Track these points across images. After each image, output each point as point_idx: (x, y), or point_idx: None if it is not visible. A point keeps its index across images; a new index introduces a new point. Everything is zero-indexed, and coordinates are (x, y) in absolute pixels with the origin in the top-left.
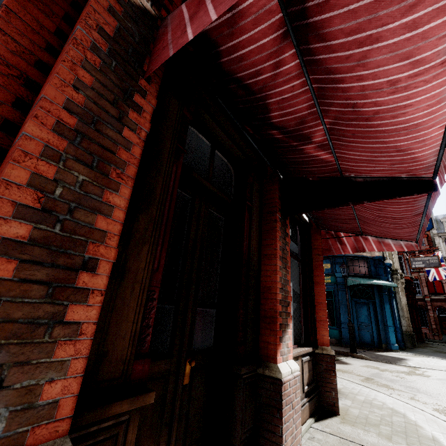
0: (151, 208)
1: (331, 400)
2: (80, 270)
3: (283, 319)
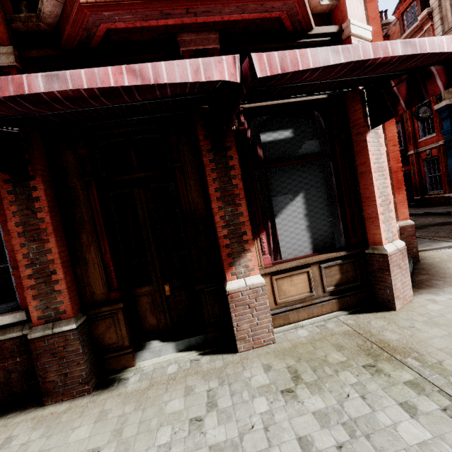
0: (86, 228)
1: (385, 297)
2: (52, 275)
3: (235, 248)
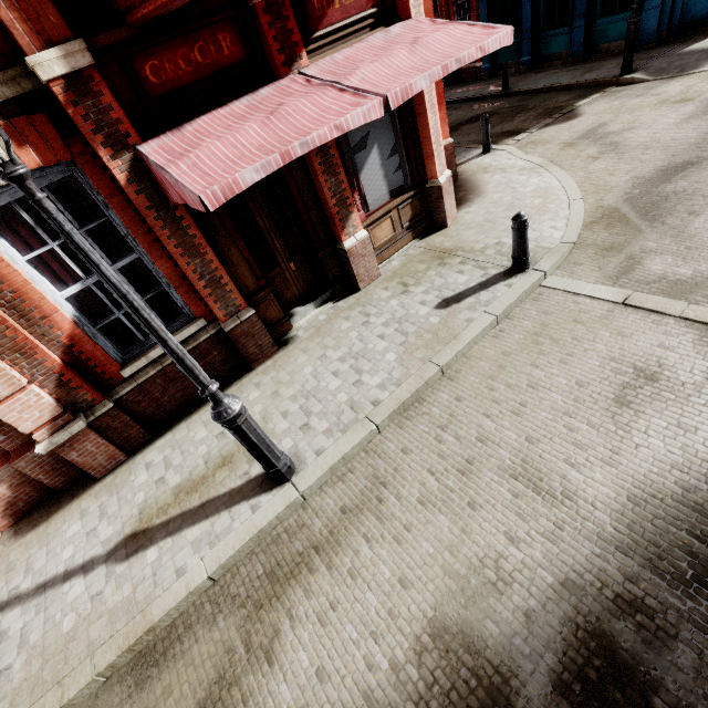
0: (221, 232)
1: (441, 219)
2: (221, 280)
3: (343, 213)
